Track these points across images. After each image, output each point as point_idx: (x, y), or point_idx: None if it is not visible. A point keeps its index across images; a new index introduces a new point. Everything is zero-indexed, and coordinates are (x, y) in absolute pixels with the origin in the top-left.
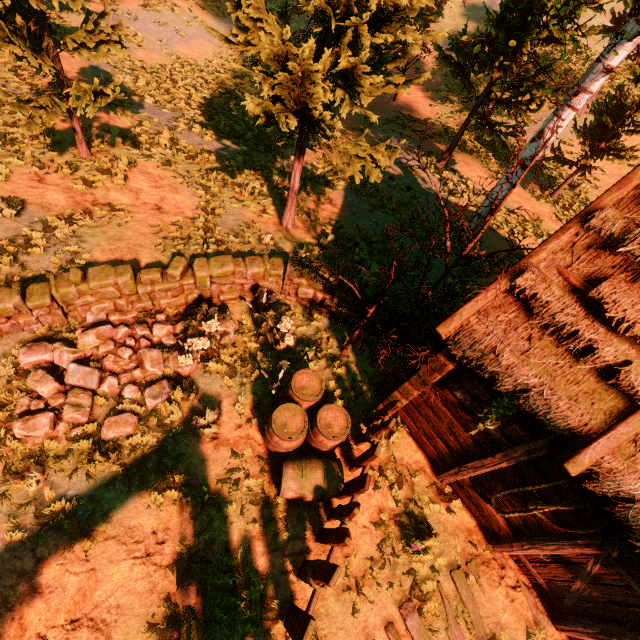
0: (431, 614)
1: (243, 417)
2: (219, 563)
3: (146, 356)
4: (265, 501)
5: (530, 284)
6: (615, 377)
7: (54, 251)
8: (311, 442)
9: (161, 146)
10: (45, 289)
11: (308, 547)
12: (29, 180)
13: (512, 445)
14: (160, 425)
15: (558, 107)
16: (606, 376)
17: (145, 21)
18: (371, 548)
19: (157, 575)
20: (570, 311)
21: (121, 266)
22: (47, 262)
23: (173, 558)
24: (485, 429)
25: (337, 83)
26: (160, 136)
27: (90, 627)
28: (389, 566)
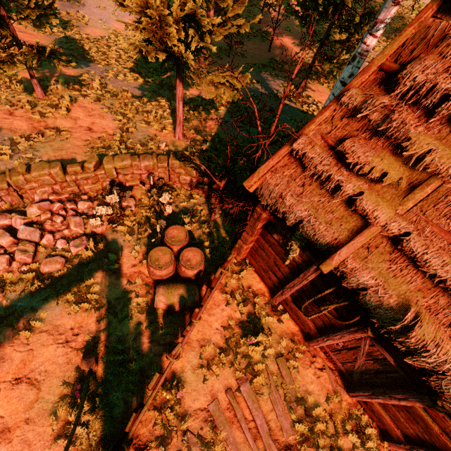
0: (259, 384)
1: (137, 260)
2: (113, 347)
3: (71, 220)
4: (148, 311)
5: (301, 147)
6: (354, 205)
7: (17, 158)
8: (179, 273)
9: (94, 89)
10: (4, 178)
11: (175, 340)
12: (3, 114)
13: (308, 267)
14: (80, 264)
15: (364, 36)
16: (351, 206)
17: (90, 7)
18: (220, 342)
19: (72, 354)
20: (326, 162)
21: (54, 162)
22: (12, 165)
23: (83, 344)
24: (293, 259)
25: (191, 26)
26: (93, 82)
27: (27, 383)
28: (232, 354)
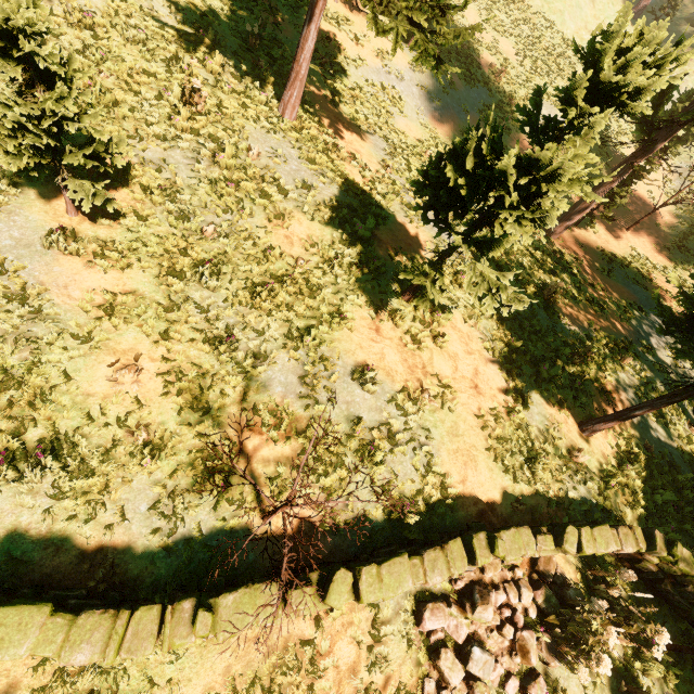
0: None
1: None
2: None
3: (533, 647)
4: None
5: None
6: None
7: (411, 448)
8: None
9: (461, 288)
10: (462, 551)
11: None
12: (368, 328)
13: None
14: None
15: None
16: None
17: (409, 82)
18: None
19: None
20: None
21: (523, 529)
22: (409, 465)
23: None
24: None
25: None
26: (464, 277)
27: None
28: None
